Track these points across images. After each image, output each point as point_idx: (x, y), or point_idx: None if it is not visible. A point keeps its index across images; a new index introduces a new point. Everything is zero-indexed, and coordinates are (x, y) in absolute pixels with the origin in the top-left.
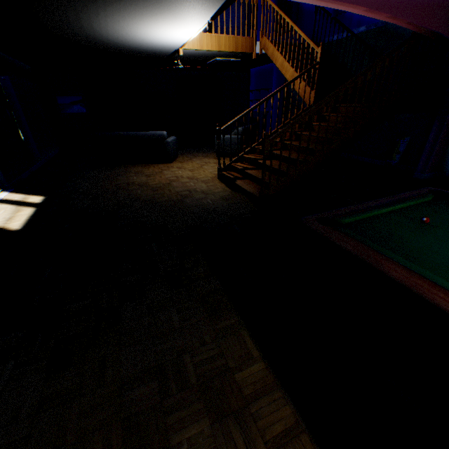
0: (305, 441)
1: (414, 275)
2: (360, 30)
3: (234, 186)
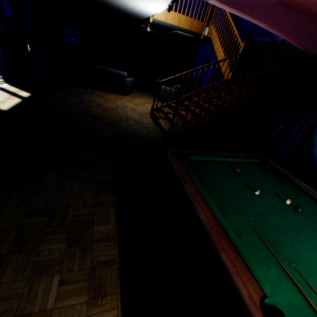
0: (114, 268)
1: (199, 194)
2: (279, 39)
3: (157, 122)
